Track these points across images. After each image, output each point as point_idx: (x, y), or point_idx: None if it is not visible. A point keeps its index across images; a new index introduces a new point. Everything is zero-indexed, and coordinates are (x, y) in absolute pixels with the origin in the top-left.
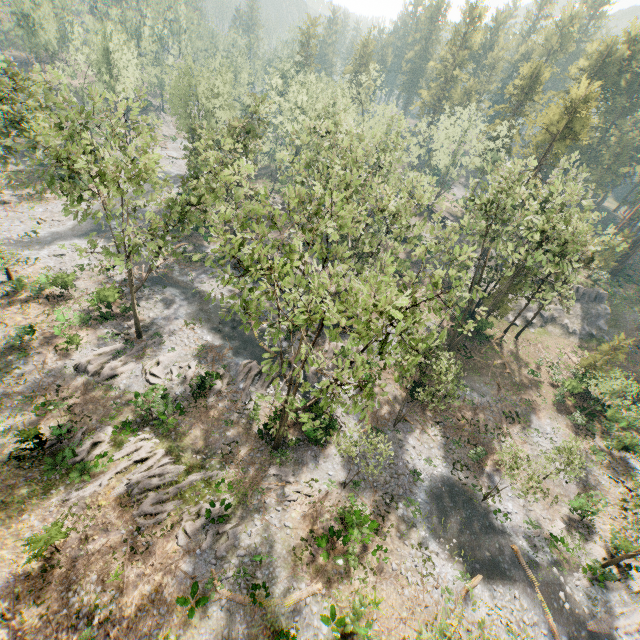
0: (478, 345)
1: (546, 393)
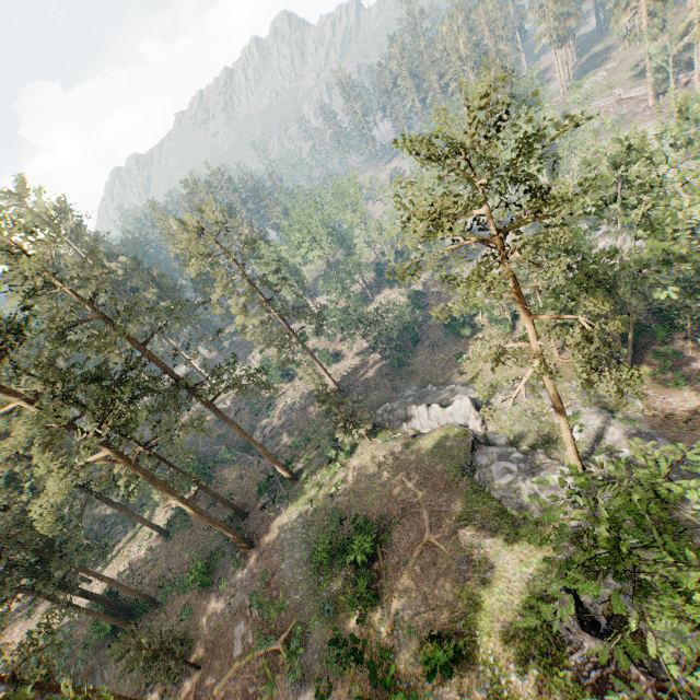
0: None
1: None
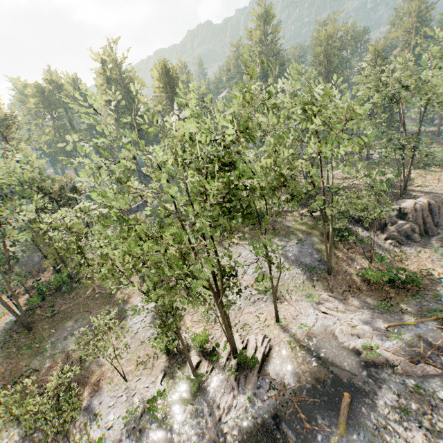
0: (69, 294)
1: (133, 280)
